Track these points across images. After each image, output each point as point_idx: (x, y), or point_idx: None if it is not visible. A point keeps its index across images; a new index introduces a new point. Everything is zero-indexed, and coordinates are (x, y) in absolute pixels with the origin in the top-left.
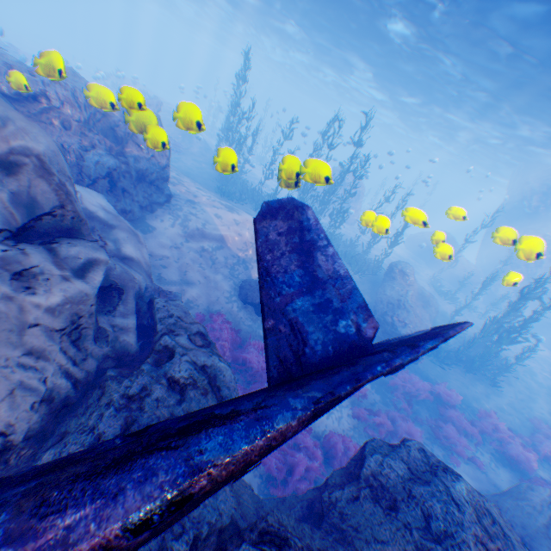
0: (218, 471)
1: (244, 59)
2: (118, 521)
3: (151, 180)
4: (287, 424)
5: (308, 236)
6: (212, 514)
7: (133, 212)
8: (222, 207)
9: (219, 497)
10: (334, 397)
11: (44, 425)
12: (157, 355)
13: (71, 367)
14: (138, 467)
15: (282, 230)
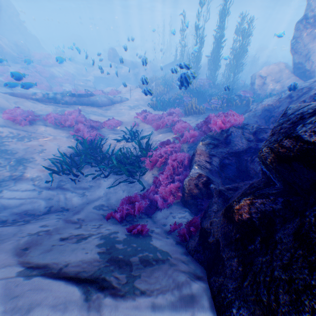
0: None
1: None
2: None
3: None
4: None
5: None
6: None
7: None
8: None
9: None
10: None
11: None
12: None
13: None
14: None
15: None
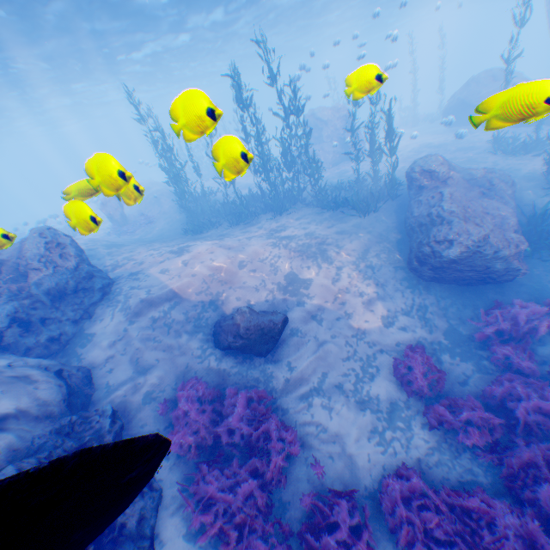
0: None
1: (130, 102)
2: None
3: (73, 288)
4: None
5: None
6: None
7: (64, 333)
8: (170, 257)
9: None
10: None
11: None
12: None
13: None
14: None
15: None
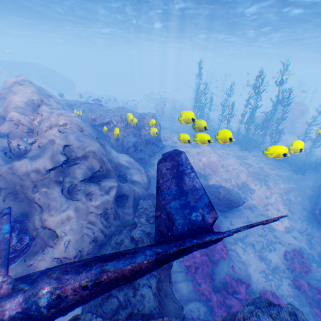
0: (111, 274)
1: (198, 66)
2: (79, 281)
3: (152, 142)
4: (141, 261)
5: (181, 168)
6: (139, 304)
7: (144, 158)
8: (190, 146)
9: (144, 297)
10: (166, 252)
11: (94, 250)
12: (131, 226)
13: (104, 228)
14: (89, 265)
15: (168, 166)
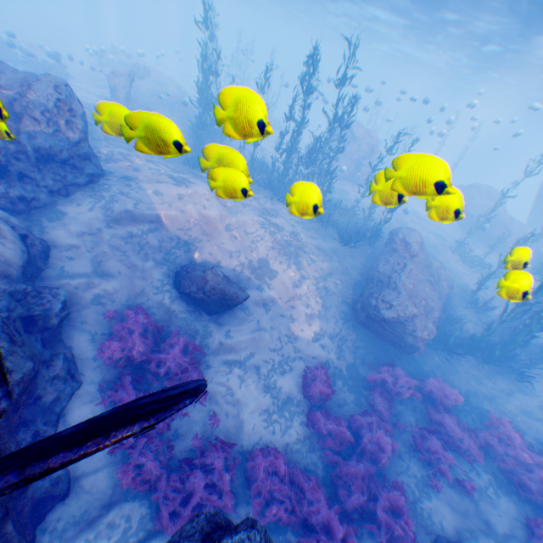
0: None
1: None
2: None
3: (63, 159)
4: None
5: None
6: None
7: (37, 198)
8: (169, 182)
9: None
10: None
11: None
12: None
13: None
14: None
15: None
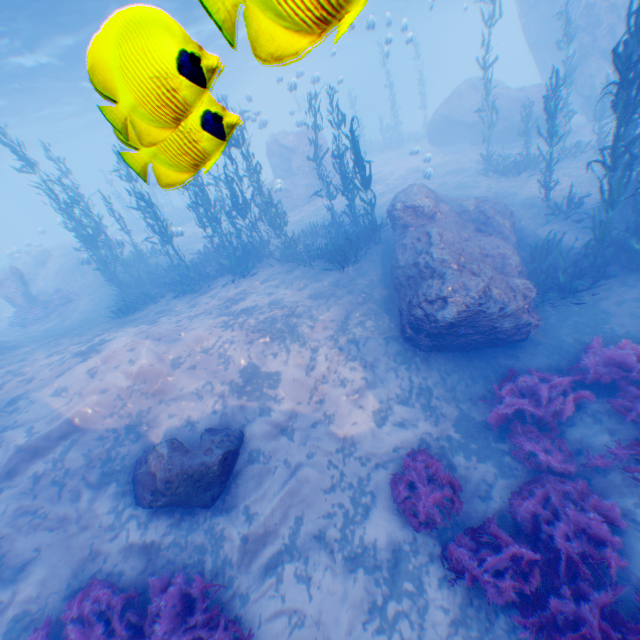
0: None
1: (3, 142)
2: None
3: None
4: None
5: None
6: None
7: None
8: (73, 364)
9: None
10: None
11: None
12: None
13: None
14: None
15: None
